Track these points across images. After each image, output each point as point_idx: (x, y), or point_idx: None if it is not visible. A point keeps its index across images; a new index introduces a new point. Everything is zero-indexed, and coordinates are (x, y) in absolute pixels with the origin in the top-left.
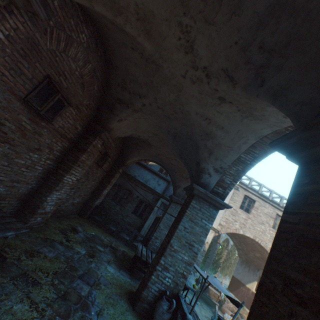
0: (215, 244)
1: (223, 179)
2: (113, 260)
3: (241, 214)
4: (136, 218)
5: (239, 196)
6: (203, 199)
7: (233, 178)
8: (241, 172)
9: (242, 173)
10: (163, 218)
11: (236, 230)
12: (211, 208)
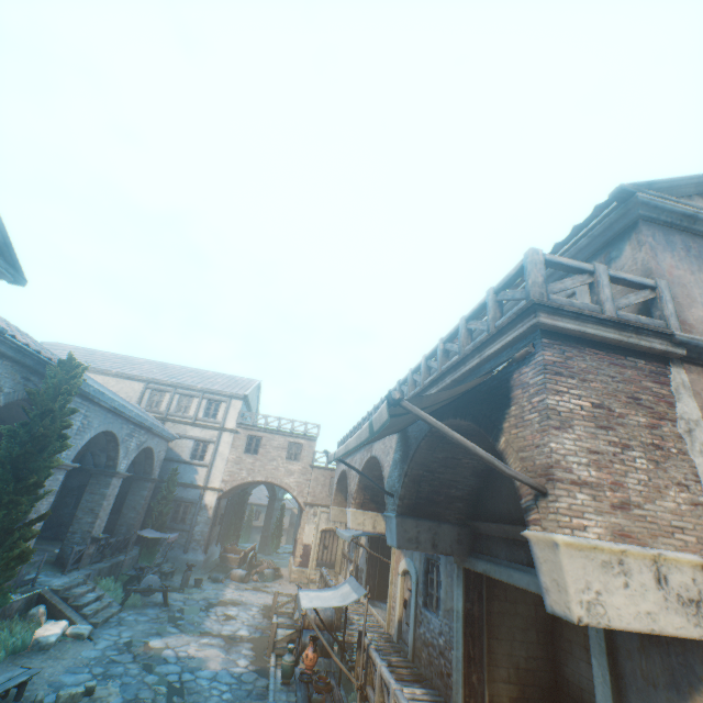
0: None
1: (110, 455)
2: (53, 555)
3: (247, 459)
4: (114, 517)
5: (242, 439)
6: (100, 474)
7: (116, 451)
8: (117, 446)
9: (118, 447)
10: (126, 502)
11: (244, 479)
12: (108, 478)
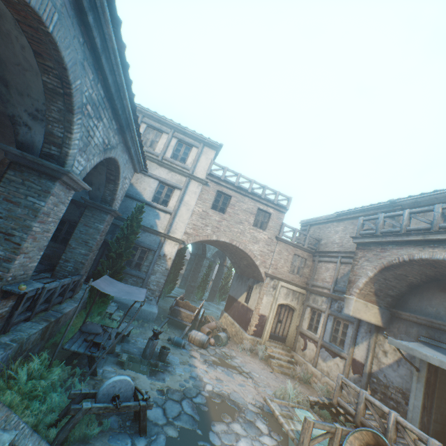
0: (222, 268)
1: (52, 131)
2: None
3: (213, 216)
4: (57, 247)
5: (210, 194)
6: (28, 168)
7: (64, 126)
8: (67, 113)
9: (69, 115)
10: (75, 232)
11: (208, 236)
12: (45, 180)
